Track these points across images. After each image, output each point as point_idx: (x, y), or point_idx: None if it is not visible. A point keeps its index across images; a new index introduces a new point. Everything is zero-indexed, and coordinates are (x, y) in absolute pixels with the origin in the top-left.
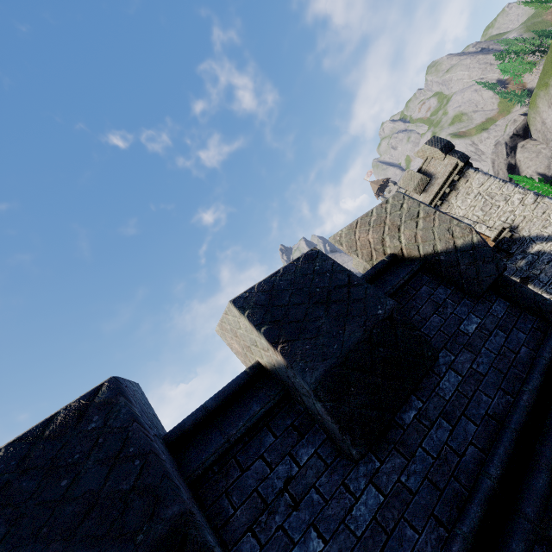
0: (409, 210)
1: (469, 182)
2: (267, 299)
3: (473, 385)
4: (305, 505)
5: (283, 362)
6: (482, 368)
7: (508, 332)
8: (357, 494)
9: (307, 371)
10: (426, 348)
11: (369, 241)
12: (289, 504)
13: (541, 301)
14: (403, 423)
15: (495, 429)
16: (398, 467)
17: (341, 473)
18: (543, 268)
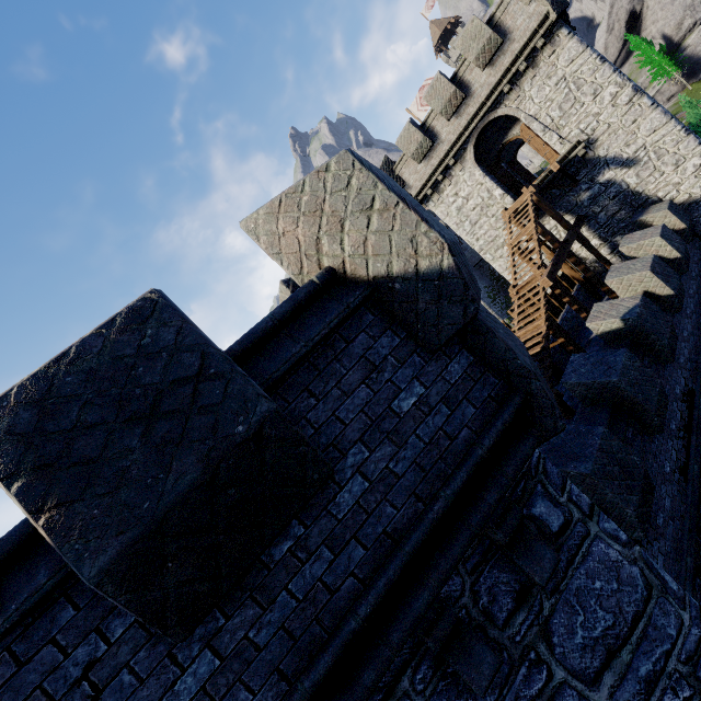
0: (359, 193)
1: (556, 54)
2: (34, 420)
3: (381, 493)
4: (111, 692)
5: (50, 542)
6: (401, 467)
7: (454, 407)
8: (186, 664)
9: (86, 558)
10: (312, 469)
11: (298, 239)
12: (88, 695)
13: (511, 360)
14: (270, 561)
15: (387, 551)
16: (249, 620)
17: (168, 642)
18: (606, 205)
